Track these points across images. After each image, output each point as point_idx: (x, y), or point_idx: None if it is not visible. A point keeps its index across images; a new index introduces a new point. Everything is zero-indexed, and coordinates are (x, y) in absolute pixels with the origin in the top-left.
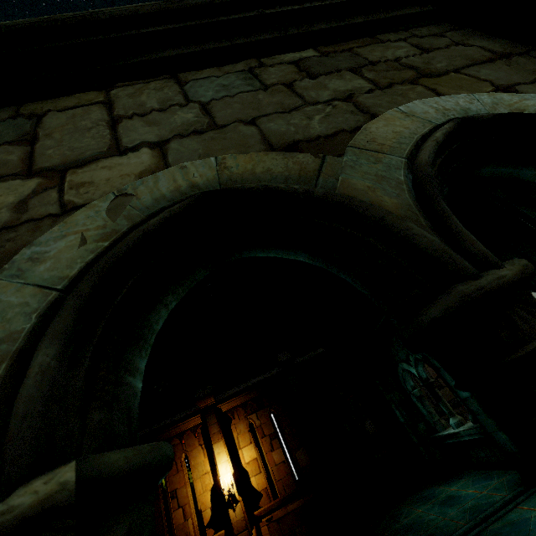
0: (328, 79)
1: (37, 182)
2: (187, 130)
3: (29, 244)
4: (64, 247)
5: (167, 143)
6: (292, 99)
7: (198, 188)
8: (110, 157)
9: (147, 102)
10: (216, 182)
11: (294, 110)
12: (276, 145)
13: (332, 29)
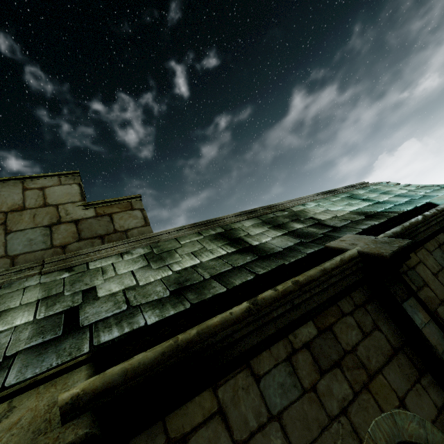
0: None
1: None
2: None
3: None
4: None
5: None
6: None
7: None
8: None
9: (434, 265)
10: None
11: None
12: None
13: None
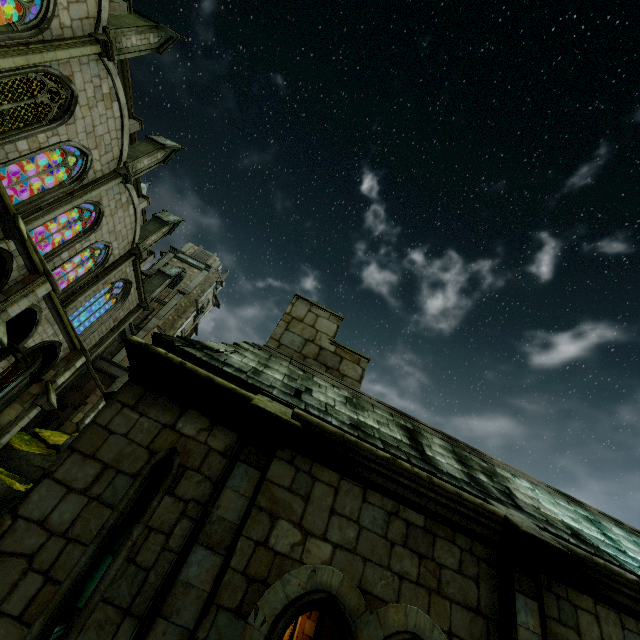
0: None
1: None
2: None
3: None
4: None
5: None
6: None
7: None
8: None
9: (613, 637)
10: None
11: None
12: None
13: None
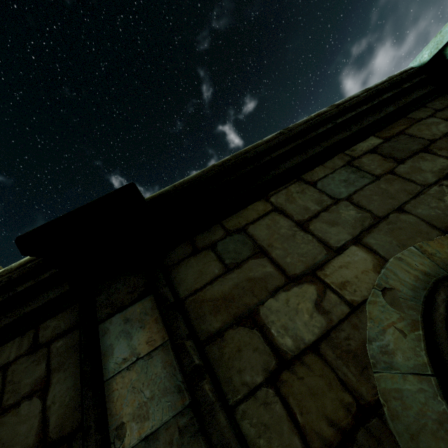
0: (416, 162)
1: (314, 288)
2: (362, 225)
3: (368, 341)
4: (394, 339)
5: (361, 239)
6: (410, 185)
7: (431, 275)
8: (336, 258)
9: (308, 205)
10: (439, 268)
11: (420, 194)
12: (441, 227)
13: (379, 120)
